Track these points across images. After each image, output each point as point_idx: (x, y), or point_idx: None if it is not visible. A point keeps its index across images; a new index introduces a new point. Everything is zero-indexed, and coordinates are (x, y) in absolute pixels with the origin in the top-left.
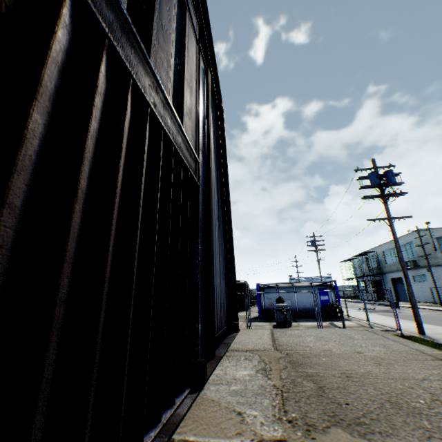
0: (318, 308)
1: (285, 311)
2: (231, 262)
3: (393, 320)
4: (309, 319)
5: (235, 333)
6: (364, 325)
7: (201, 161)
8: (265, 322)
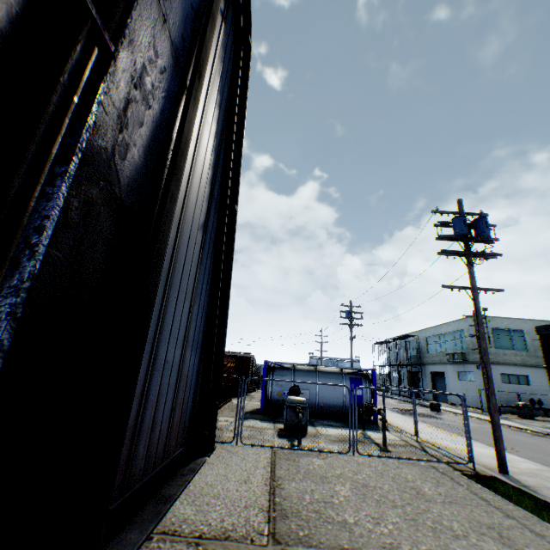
0: (346, 406)
1: (301, 412)
2: (219, 321)
3: (446, 436)
4: (331, 421)
5: (202, 460)
6: (413, 443)
7: (165, 57)
8: (268, 423)
